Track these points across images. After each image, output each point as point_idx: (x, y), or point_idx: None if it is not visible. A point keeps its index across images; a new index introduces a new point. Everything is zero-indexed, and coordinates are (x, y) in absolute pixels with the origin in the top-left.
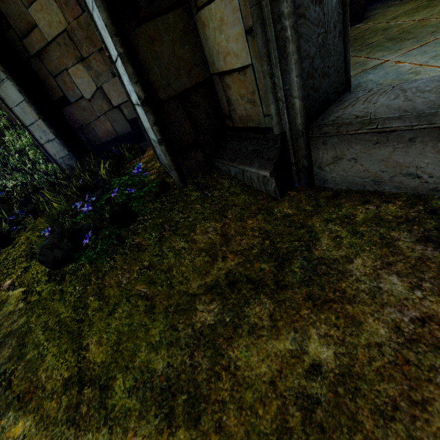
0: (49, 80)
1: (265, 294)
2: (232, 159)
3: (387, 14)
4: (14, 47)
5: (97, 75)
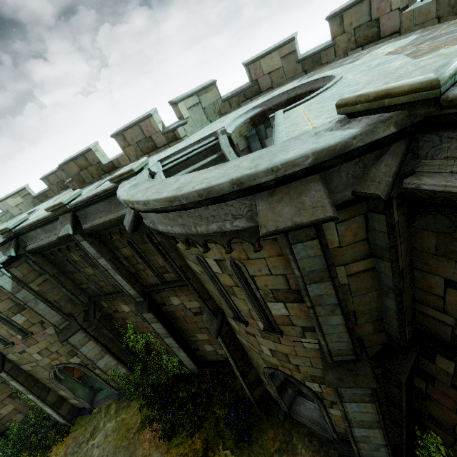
0: (194, 345)
1: (285, 452)
2: (273, 407)
3: None
4: (183, 338)
5: (215, 348)
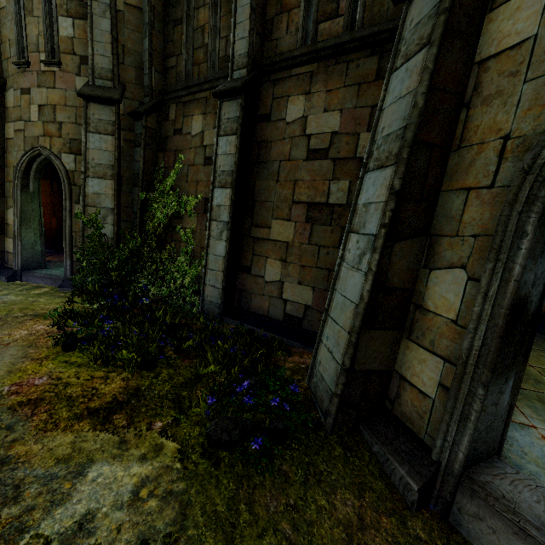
0: (249, 253)
1: None
2: (382, 441)
3: (541, 359)
4: (243, 225)
5: (287, 275)
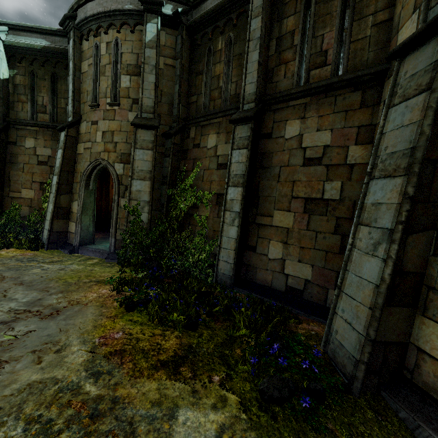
0: (254, 236)
1: None
2: (410, 408)
3: None
4: (249, 214)
5: (288, 254)
